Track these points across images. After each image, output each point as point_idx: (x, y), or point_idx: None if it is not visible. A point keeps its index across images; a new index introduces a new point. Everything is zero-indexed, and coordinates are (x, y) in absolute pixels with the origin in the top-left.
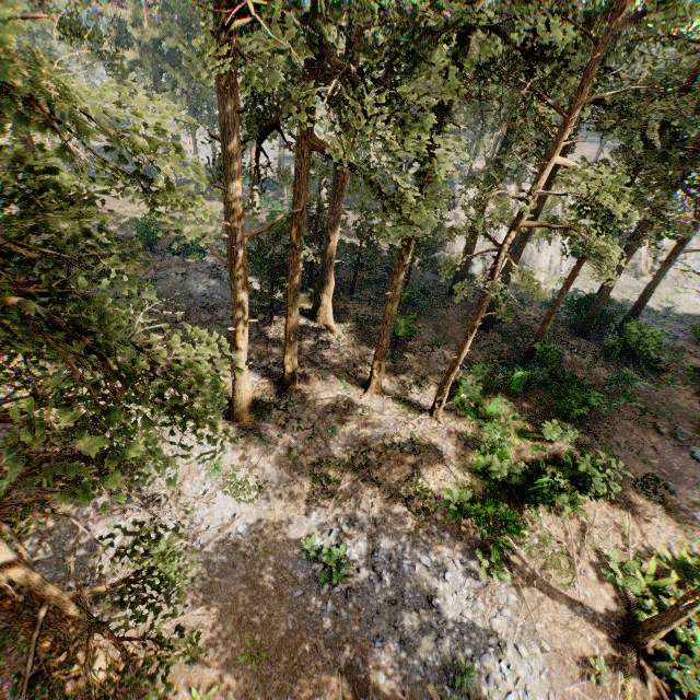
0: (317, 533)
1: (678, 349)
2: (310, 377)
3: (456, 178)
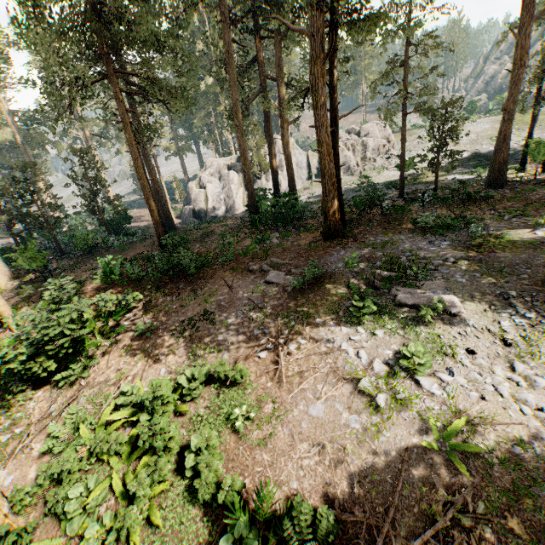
0: None
1: (347, 206)
2: None
3: (173, 150)
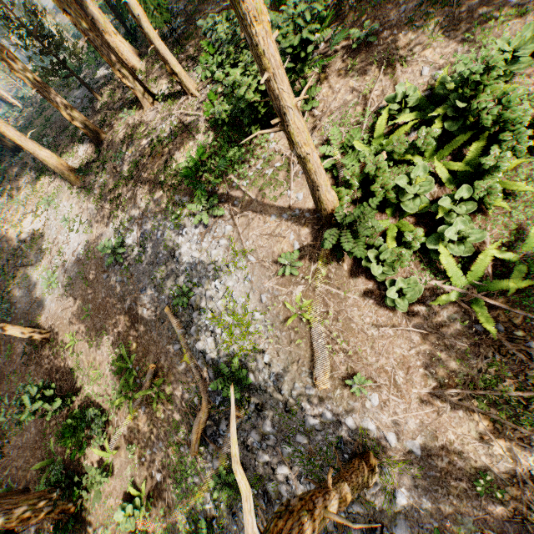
0: (112, 236)
1: None
2: (114, 124)
3: None
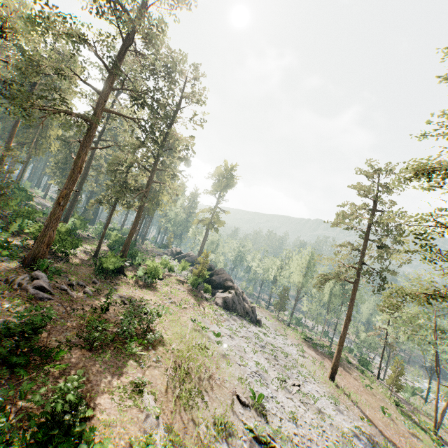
0: None
1: None
2: None
3: None
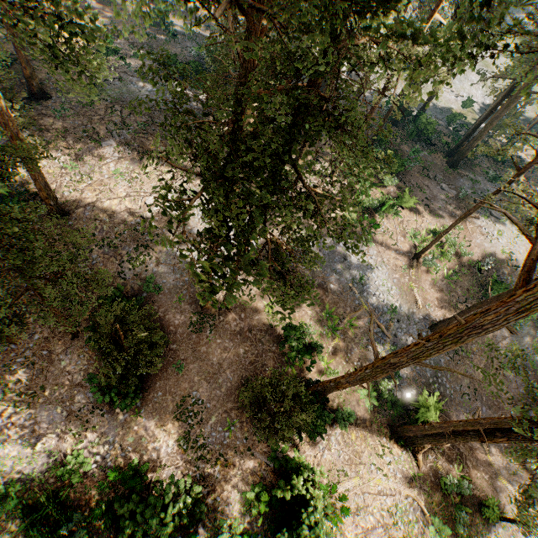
0: None
1: (439, 132)
2: None
3: None
